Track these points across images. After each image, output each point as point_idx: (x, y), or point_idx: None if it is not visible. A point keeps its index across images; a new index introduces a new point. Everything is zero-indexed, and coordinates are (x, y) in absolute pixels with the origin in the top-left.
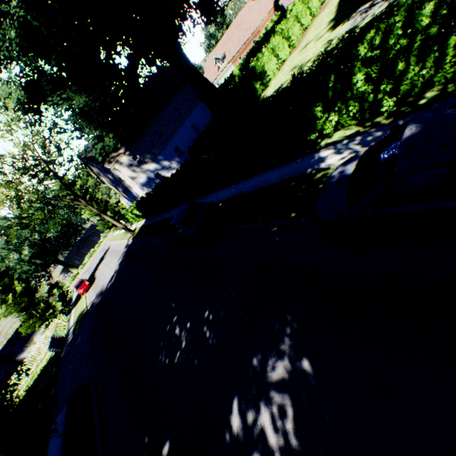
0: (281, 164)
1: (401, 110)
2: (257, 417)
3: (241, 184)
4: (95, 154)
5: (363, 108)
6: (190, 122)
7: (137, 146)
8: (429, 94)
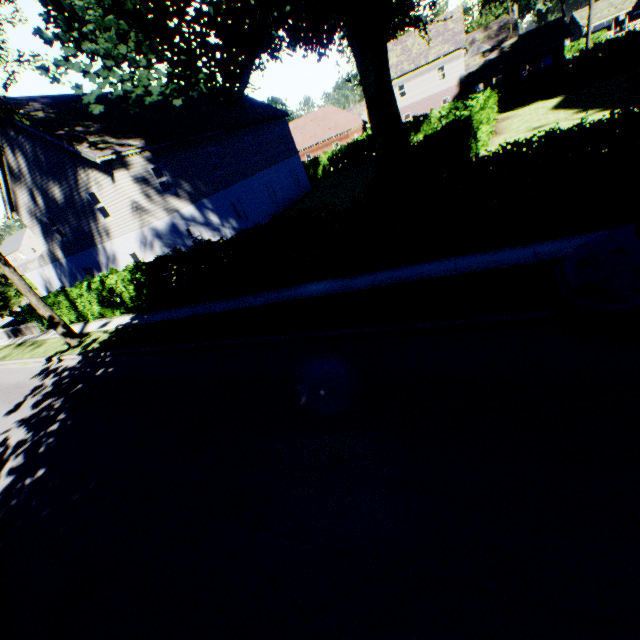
0: None
1: None
2: None
3: None
4: (49, 119)
5: None
6: (266, 179)
7: (170, 154)
8: None
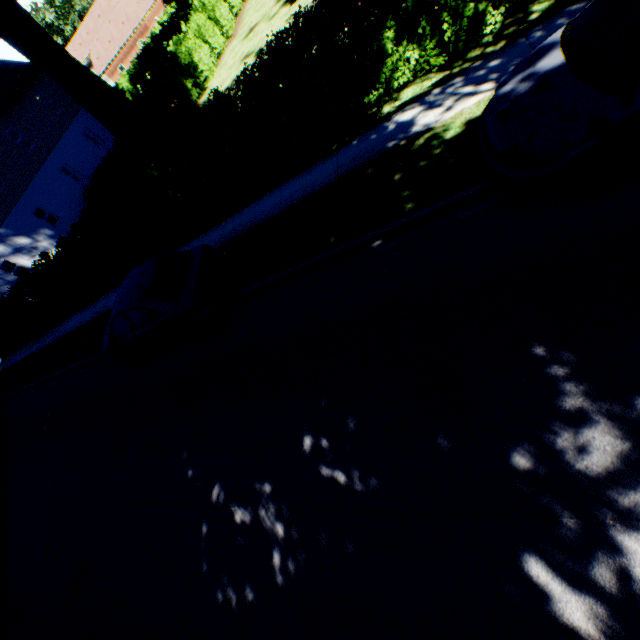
0: (319, 158)
1: (505, 34)
2: (629, 566)
3: (244, 213)
4: None
5: (459, 29)
6: (58, 163)
7: None
8: (539, 7)
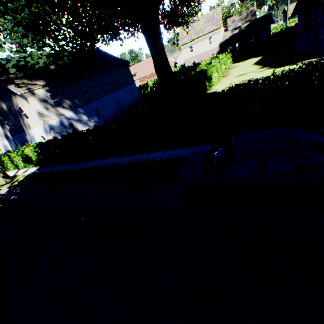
0: None
1: None
2: None
3: None
4: None
5: None
6: (115, 96)
7: (60, 87)
8: None
